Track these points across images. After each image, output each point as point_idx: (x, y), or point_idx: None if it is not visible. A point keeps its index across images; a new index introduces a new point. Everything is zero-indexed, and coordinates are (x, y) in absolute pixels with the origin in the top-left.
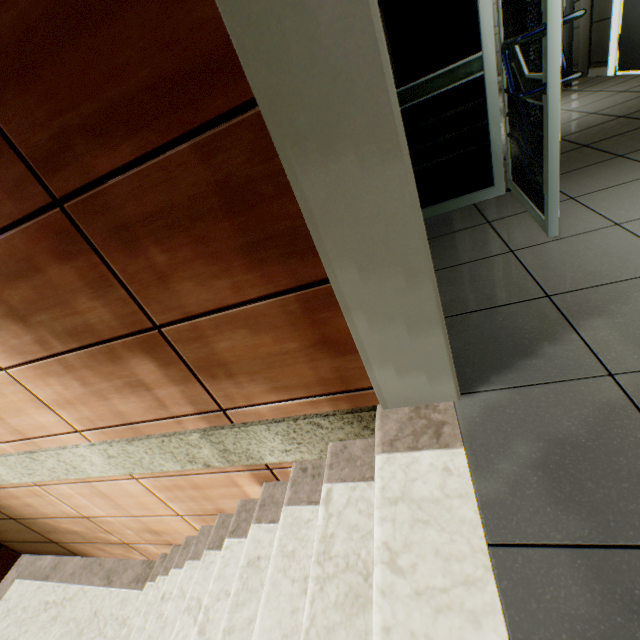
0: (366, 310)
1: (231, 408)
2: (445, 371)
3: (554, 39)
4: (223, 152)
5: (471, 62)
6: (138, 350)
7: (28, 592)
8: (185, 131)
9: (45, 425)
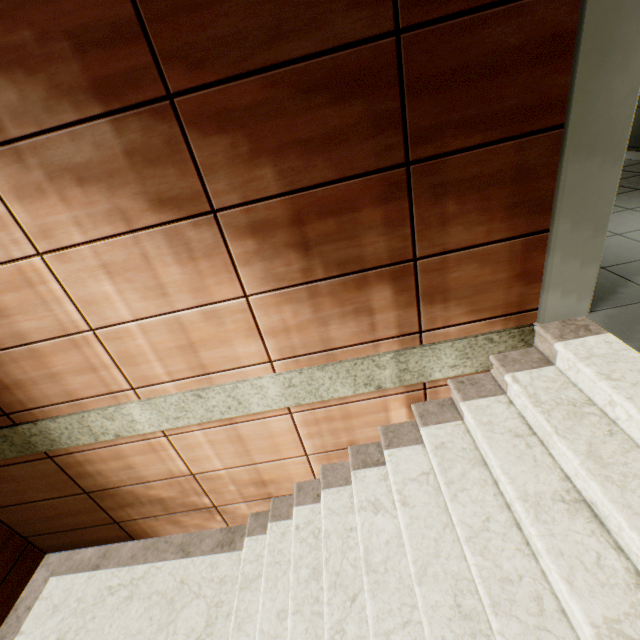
0: (563, 250)
1: (428, 330)
2: (588, 294)
3: None
4: (529, 149)
5: None
6: (386, 279)
7: (76, 584)
8: (516, 134)
9: (239, 357)
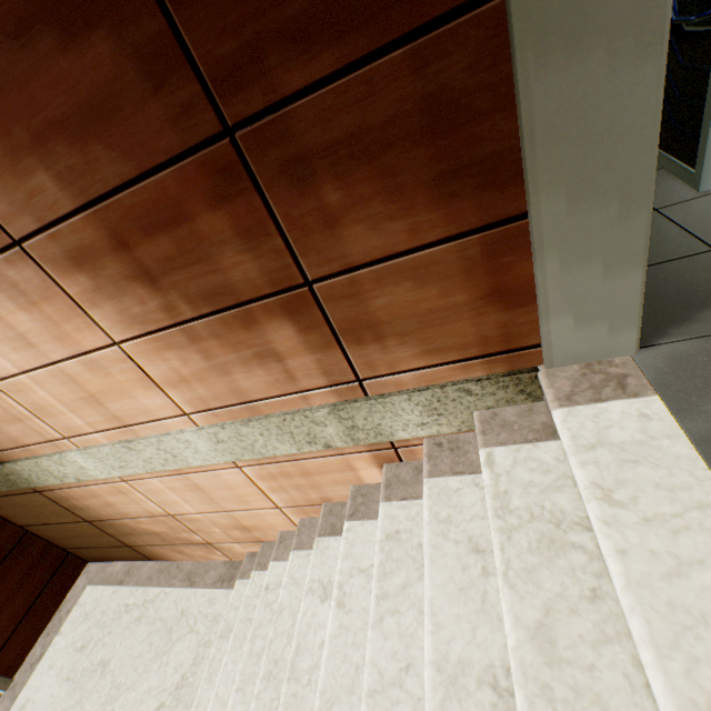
0: (562, 249)
1: (369, 378)
2: (631, 319)
3: None
4: (442, 58)
5: None
6: (279, 313)
7: (104, 597)
8: (403, 32)
9: (149, 409)
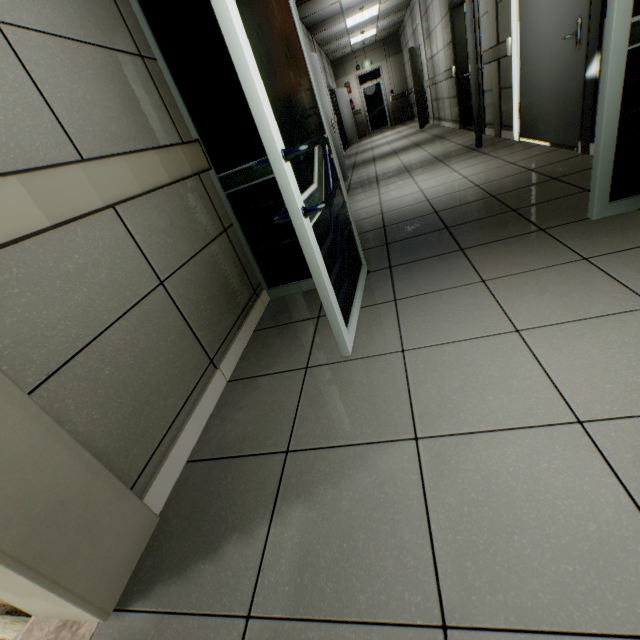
0: None
1: None
2: (62, 600)
3: (280, 172)
4: None
5: None
6: None
7: None
8: None
9: None
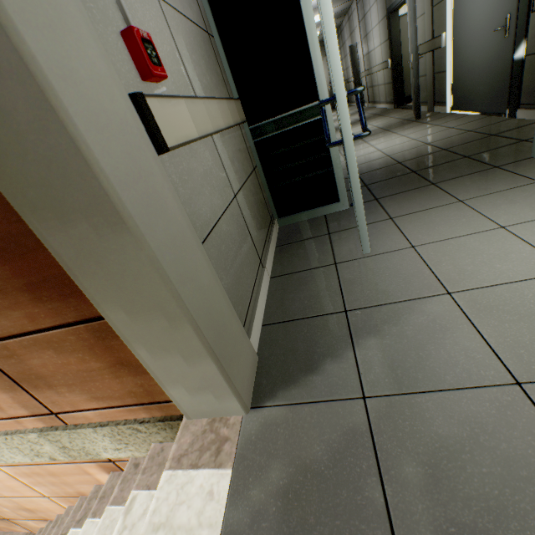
0: (144, 343)
1: (61, 412)
2: (227, 392)
3: (343, 106)
4: None
5: (312, 107)
6: None
7: None
8: None
9: None
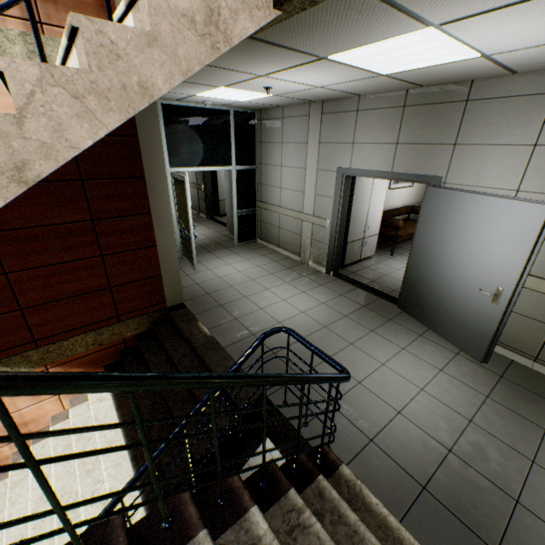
0: None
1: (48, 25)
2: None
3: None
4: None
5: None
6: None
7: None
8: None
9: None
